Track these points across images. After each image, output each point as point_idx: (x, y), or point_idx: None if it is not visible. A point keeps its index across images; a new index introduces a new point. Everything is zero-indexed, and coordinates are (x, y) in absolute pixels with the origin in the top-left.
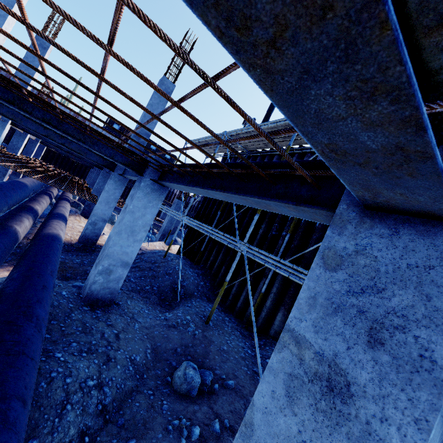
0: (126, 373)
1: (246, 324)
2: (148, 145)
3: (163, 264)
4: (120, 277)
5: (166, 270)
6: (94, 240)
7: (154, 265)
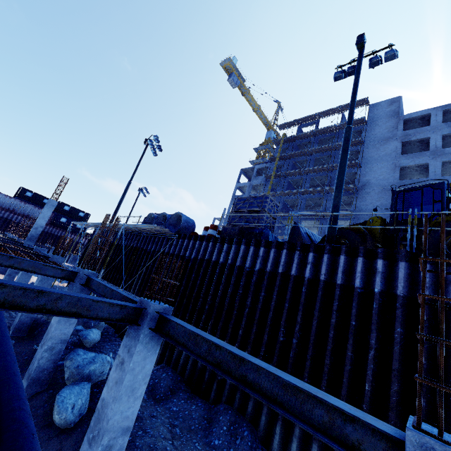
0: None
1: None
2: (61, 207)
3: None
4: None
5: None
6: None
7: None
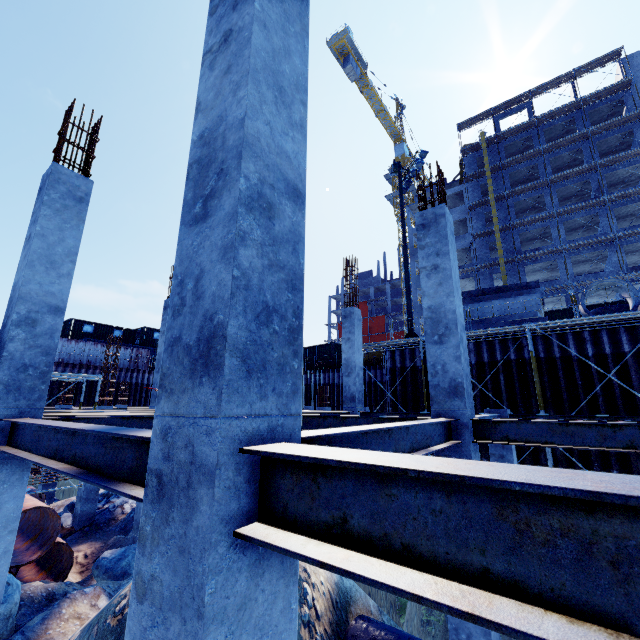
0: None
1: None
2: (149, 336)
3: None
4: None
5: None
6: None
7: None
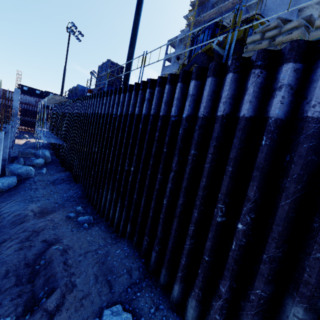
0: (12, 153)
1: (51, 150)
2: (48, 95)
3: (34, 144)
4: (12, 144)
5: (34, 145)
6: (14, 142)
7: (32, 144)
